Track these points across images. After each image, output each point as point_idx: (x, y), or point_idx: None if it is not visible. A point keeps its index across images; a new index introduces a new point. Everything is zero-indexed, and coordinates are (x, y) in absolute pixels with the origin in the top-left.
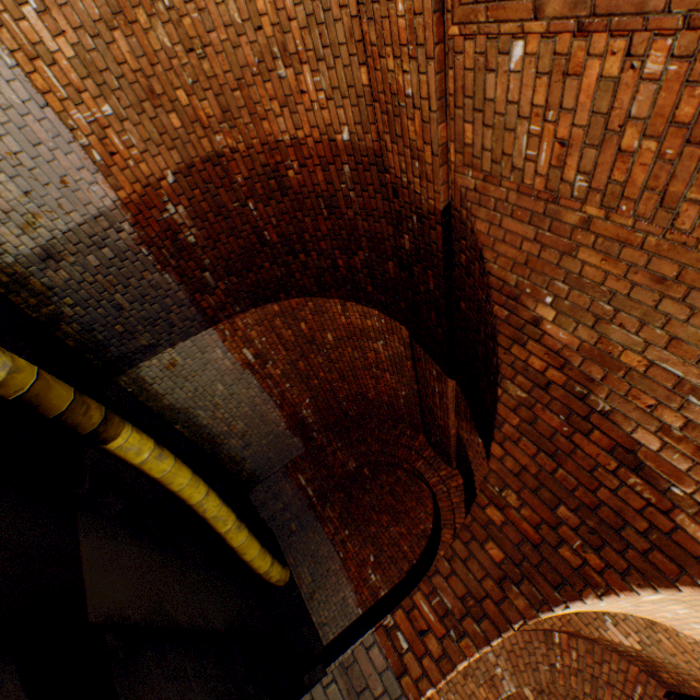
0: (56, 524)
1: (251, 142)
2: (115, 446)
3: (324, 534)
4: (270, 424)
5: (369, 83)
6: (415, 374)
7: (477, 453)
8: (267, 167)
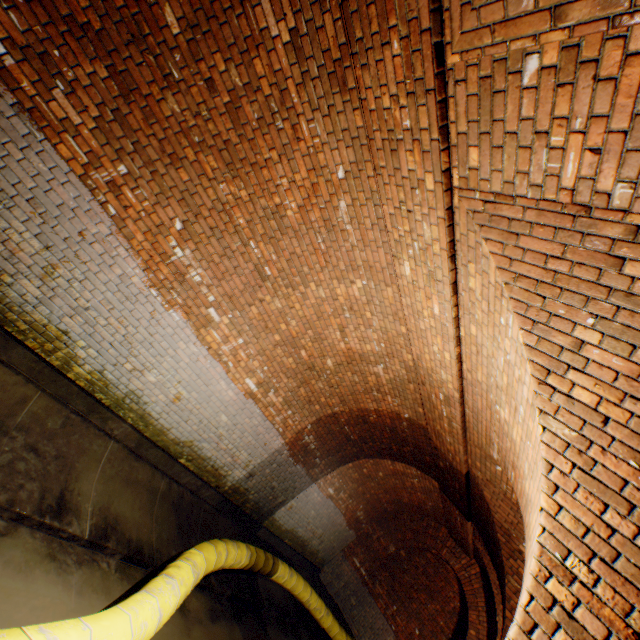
0: (265, 639)
1: (352, 408)
2: (274, 576)
3: (377, 608)
4: (337, 525)
5: (422, 412)
6: (440, 499)
7: (490, 561)
8: (358, 415)
